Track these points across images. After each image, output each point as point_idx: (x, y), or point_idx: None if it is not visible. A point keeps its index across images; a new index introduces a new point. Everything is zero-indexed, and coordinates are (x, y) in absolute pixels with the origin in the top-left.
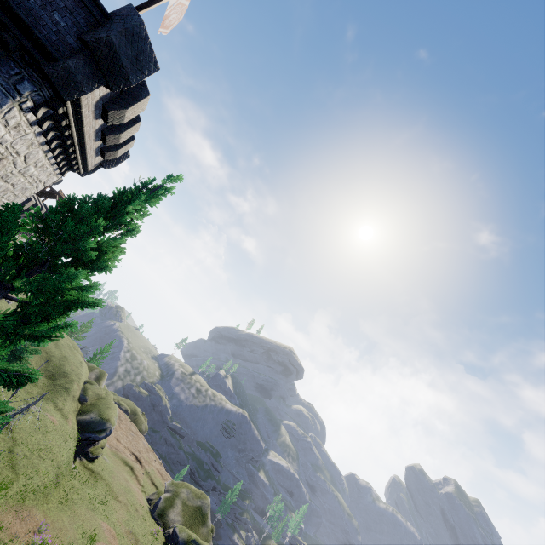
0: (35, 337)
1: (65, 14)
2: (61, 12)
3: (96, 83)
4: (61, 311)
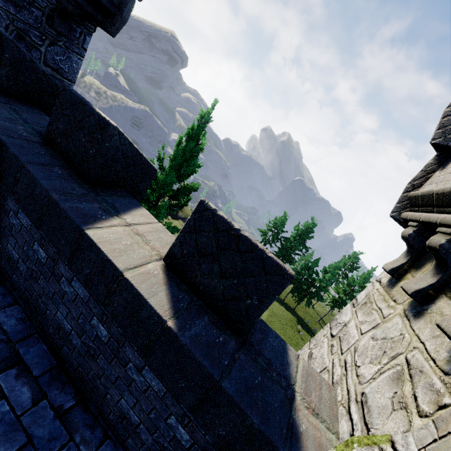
0: (181, 207)
1: None
2: None
3: (132, 6)
4: (188, 196)
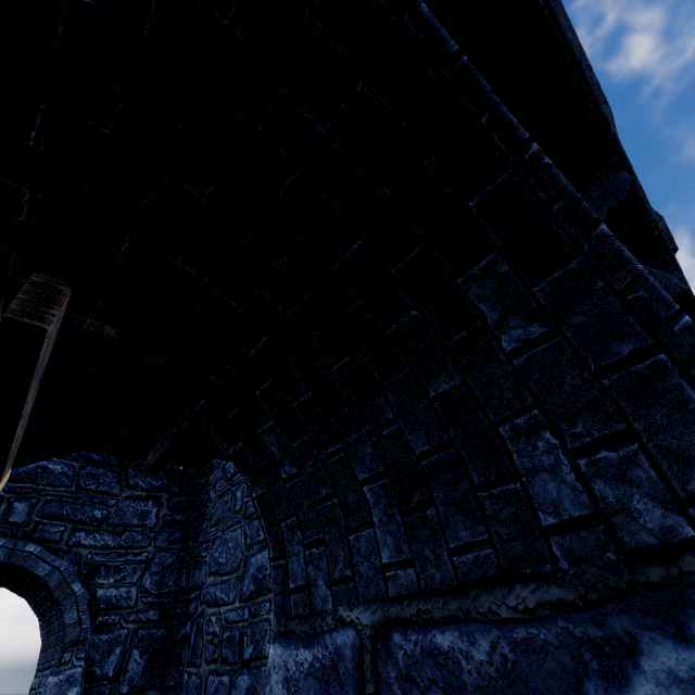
0: None
1: None
2: None
3: None
4: None
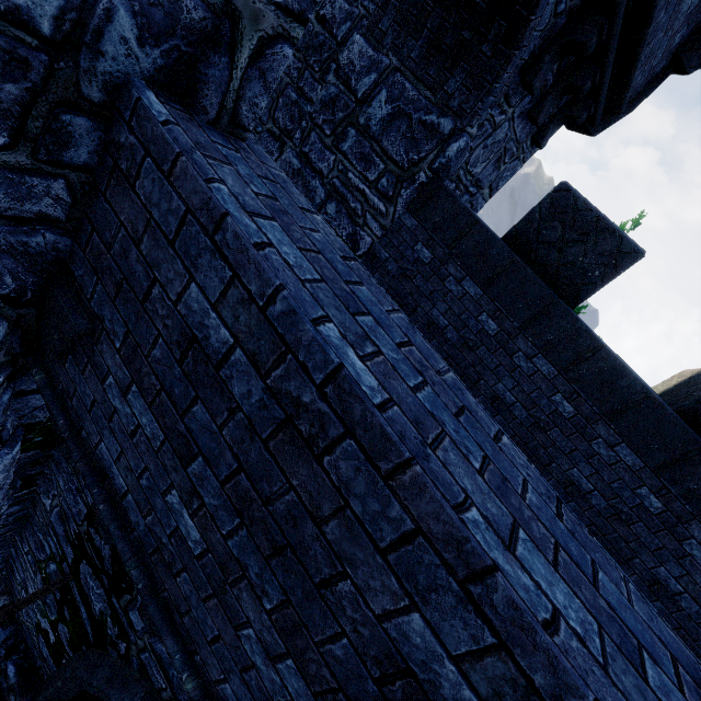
0: None
1: (696, 17)
2: (694, 18)
3: None
4: None
